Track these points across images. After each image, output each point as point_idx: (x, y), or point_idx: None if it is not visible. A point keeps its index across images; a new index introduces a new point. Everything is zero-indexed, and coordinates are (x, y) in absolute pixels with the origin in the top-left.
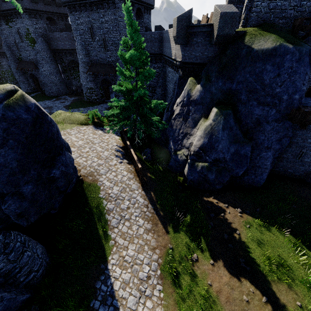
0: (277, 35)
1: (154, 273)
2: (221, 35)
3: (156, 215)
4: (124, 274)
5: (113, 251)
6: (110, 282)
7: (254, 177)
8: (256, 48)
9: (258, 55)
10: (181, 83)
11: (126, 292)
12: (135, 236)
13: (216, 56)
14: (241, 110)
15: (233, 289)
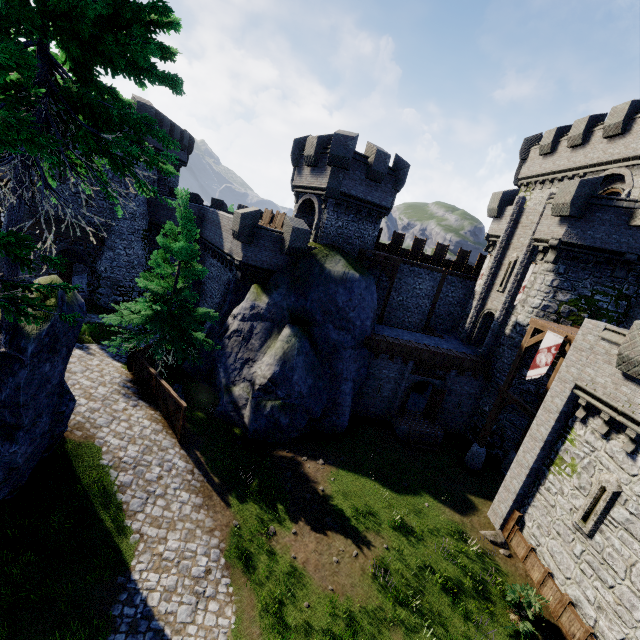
0: (346, 261)
1: (216, 563)
2: (294, 248)
3: (209, 483)
4: (165, 579)
5: (140, 550)
6: (140, 599)
7: (336, 419)
8: (329, 269)
9: (331, 276)
10: (238, 288)
11: (172, 604)
12: (178, 518)
13: (287, 266)
14: (317, 333)
15: (322, 554)
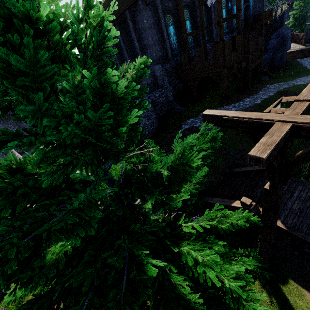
0: None
1: None
2: None
3: None
4: None
5: None
6: None
7: None
8: None
9: None
10: None
11: None
12: None
13: None
14: None
15: None
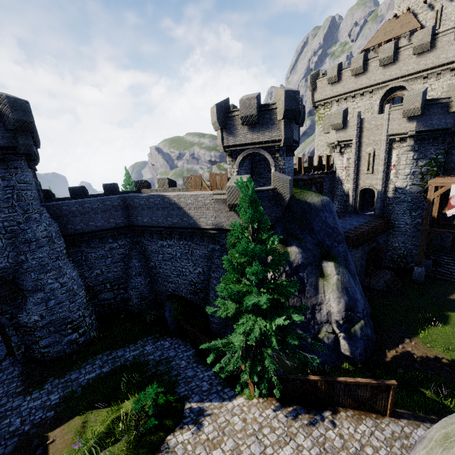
0: (312, 191)
1: None
2: (290, 197)
3: None
4: None
5: None
6: None
7: None
8: (312, 202)
9: (316, 207)
10: None
11: None
12: None
13: (284, 215)
14: (334, 254)
15: None
